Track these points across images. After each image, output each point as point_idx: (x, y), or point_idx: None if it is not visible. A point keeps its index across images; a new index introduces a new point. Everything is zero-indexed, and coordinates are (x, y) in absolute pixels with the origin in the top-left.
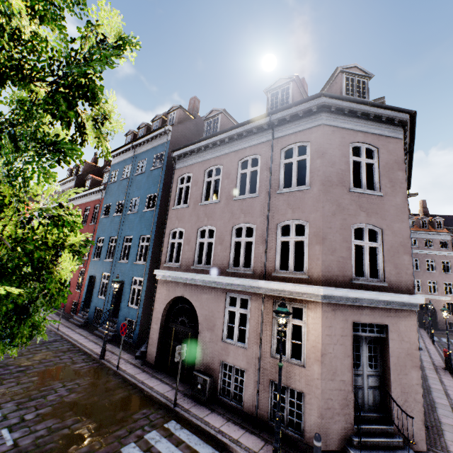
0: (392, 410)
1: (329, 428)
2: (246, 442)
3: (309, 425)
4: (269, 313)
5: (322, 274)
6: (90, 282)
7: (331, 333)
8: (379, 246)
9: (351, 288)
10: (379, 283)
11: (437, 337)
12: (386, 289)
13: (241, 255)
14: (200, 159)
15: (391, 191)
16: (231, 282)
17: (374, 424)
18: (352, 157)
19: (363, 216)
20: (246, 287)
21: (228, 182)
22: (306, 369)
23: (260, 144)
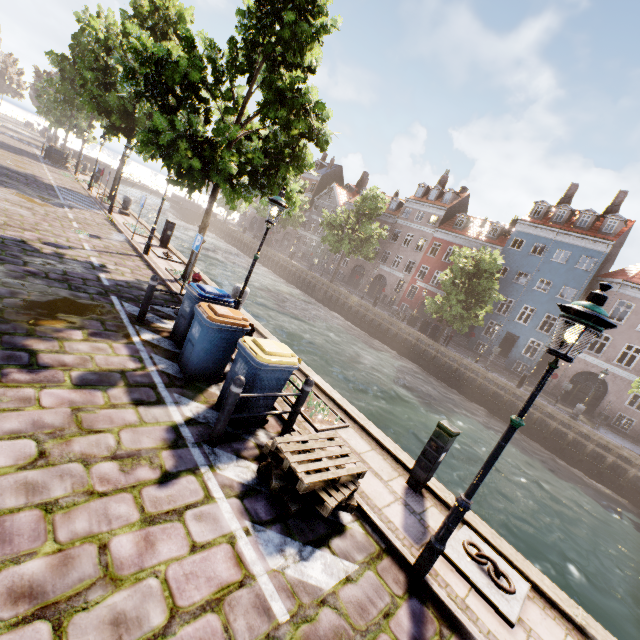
0: None
1: None
2: (637, 443)
3: None
4: None
5: None
6: None
7: None
8: None
9: None
10: None
11: None
12: None
13: None
14: None
15: None
16: None
17: None
18: None
19: None
20: None
21: None
22: None
23: None
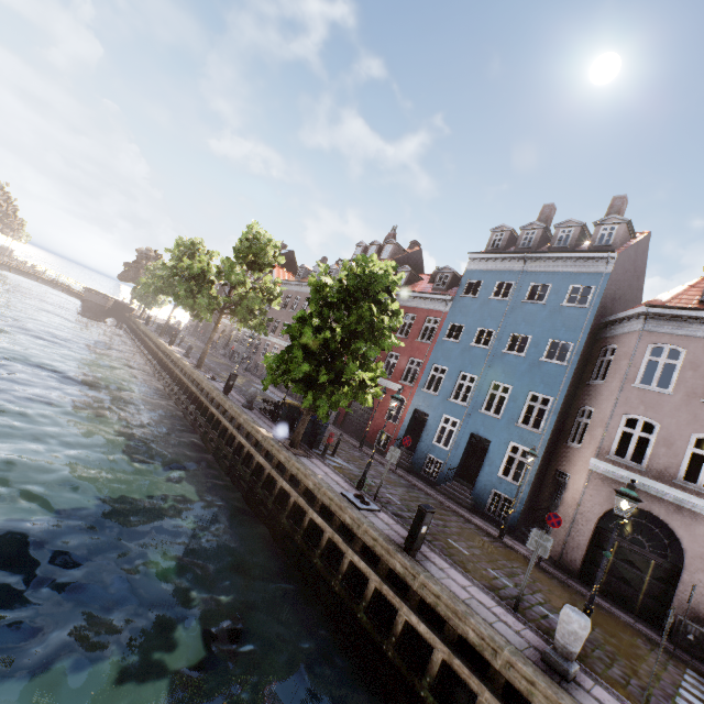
0: None
1: None
2: None
3: None
4: None
5: None
6: (412, 417)
7: None
8: None
9: None
10: None
11: None
12: None
13: None
14: None
15: None
16: None
17: None
18: None
19: None
20: None
21: None
22: None
23: None
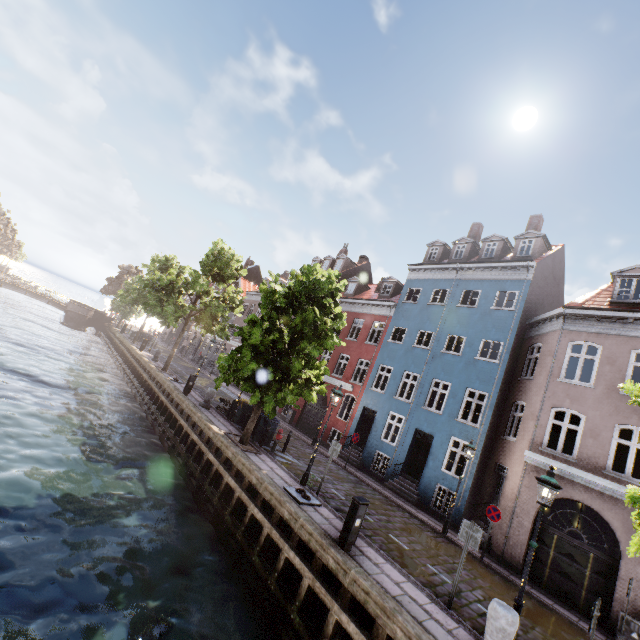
0: None
1: None
2: None
3: None
4: None
5: None
6: (362, 415)
7: None
8: None
9: None
10: None
11: None
12: None
13: None
14: (621, 332)
15: None
16: None
17: None
18: None
19: None
20: None
21: None
22: None
23: None
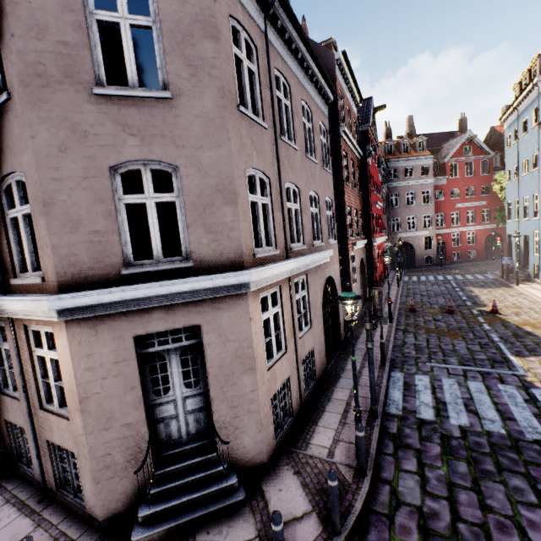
0: (215, 434)
1: (112, 490)
2: (2, 538)
3: (87, 492)
4: (25, 347)
5: (57, 272)
6: None
7: (94, 363)
8: (178, 199)
9: (124, 283)
10: (178, 264)
11: (408, 277)
12: (193, 272)
13: None
14: None
15: (192, 86)
16: None
17: (191, 458)
18: (94, 12)
19: (134, 145)
20: None
21: None
22: (71, 423)
23: None
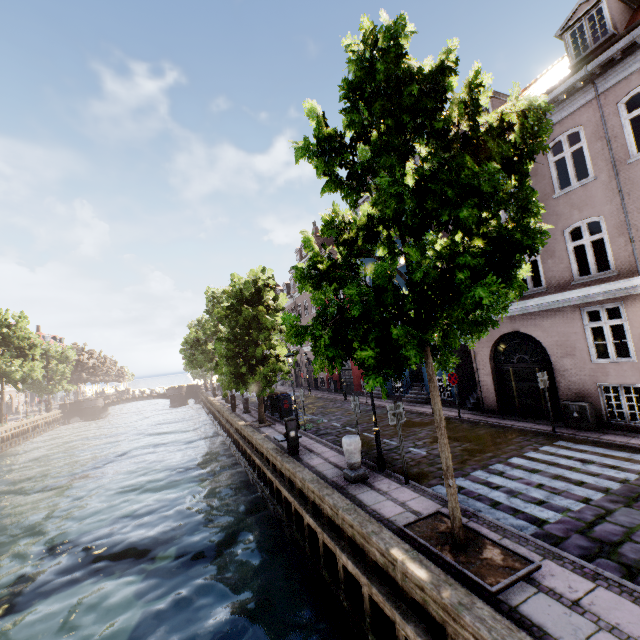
0: None
1: None
2: None
3: None
4: None
5: None
6: None
7: None
8: None
9: None
10: None
11: None
12: None
13: (589, 260)
14: None
15: None
16: (585, 294)
17: None
18: None
19: None
20: (611, 292)
21: (536, 180)
22: None
23: (576, 111)
